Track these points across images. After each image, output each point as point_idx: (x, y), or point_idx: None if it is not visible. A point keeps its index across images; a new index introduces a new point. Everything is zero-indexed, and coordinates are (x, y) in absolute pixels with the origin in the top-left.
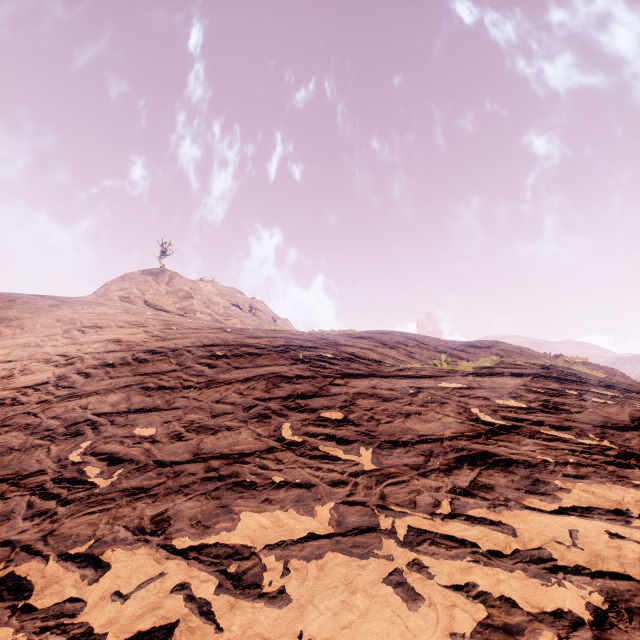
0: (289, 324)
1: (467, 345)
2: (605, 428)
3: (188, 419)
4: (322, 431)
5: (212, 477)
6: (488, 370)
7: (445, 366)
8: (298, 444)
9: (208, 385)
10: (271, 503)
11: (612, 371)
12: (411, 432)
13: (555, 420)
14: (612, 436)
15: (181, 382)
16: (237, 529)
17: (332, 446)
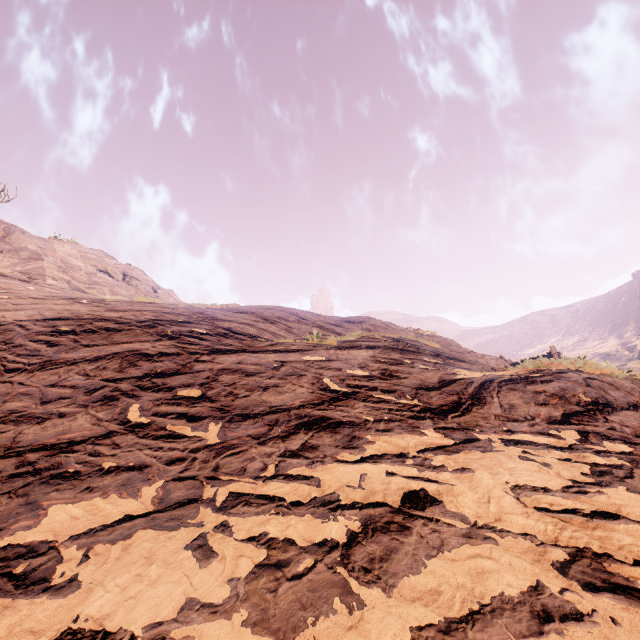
0: (173, 295)
1: (343, 320)
2: (419, 389)
3: (7, 408)
4: (175, 410)
5: (24, 472)
6: (350, 344)
7: (316, 340)
8: (144, 425)
9: (43, 367)
10: (92, 491)
11: (451, 342)
12: (265, 404)
13: (387, 385)
14: (422, 395)
15: (4, 364)
16: (40, 525)
17: (181, 424)
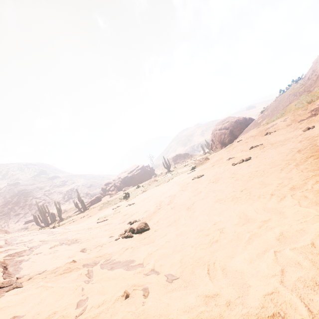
0: None
1: None
2: None
3: None
4: None
5: None
6: None
7: None
8: None
9: None
10: None
11: None
12: None
13: None
14: None
15: None
16: None
17: None
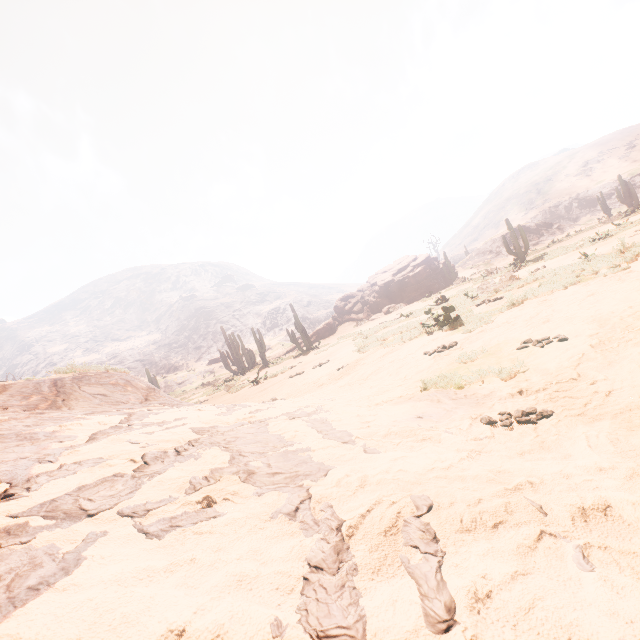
0: None
1: None
2: None
3: None
4: None
5: None
6: None
7: None
8: None
9: None
10: None
11: None
12: None
13: None
14: None
15: None
16: None
17: None
